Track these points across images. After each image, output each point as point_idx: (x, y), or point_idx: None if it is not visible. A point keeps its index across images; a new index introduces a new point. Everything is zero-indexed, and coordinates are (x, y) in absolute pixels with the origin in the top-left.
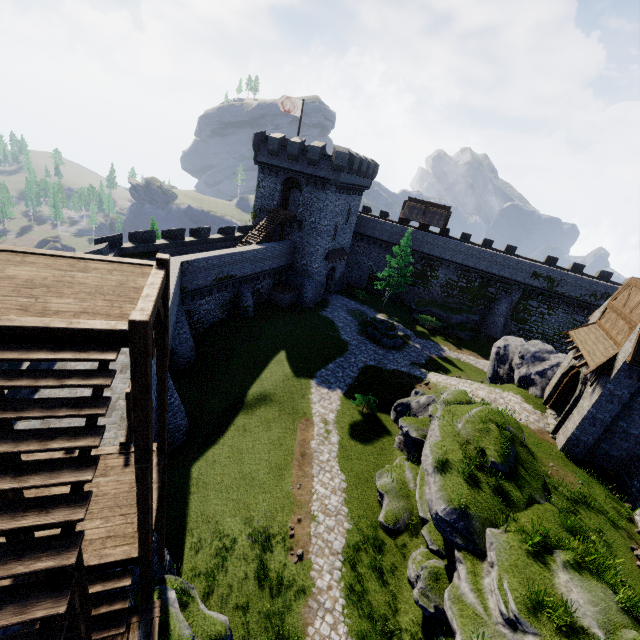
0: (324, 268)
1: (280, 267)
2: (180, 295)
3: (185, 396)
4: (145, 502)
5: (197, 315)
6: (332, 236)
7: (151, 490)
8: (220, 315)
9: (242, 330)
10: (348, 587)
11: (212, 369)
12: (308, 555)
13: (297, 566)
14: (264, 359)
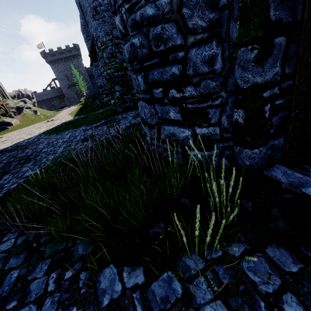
0: (72, 92)
1: (59, 96)
2: None
3: None
4: None
5: None
6: (66, 79)
7: None
8: None
9: None
10: None
11: None
12: None
13: None
14: None
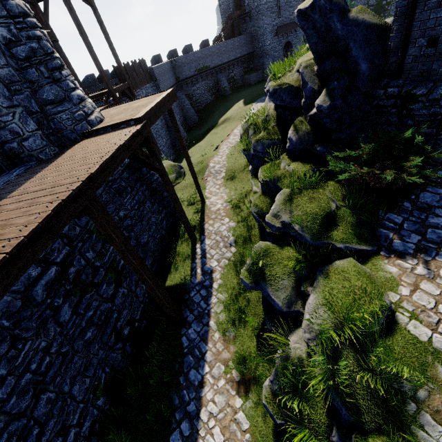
0: (278, 44)
1: (244, 56)
2: (178, 83)
3: (191, 134)
4: (92, 54)
5: (194, 98)
6: (276, 12)
7: (93, 51)
8: (210, 97)
9: (222, 100)
10: (233, 149)
11: (205, 121)
12: (220, 147)
13: (214, 151)
14: (230, 107)
